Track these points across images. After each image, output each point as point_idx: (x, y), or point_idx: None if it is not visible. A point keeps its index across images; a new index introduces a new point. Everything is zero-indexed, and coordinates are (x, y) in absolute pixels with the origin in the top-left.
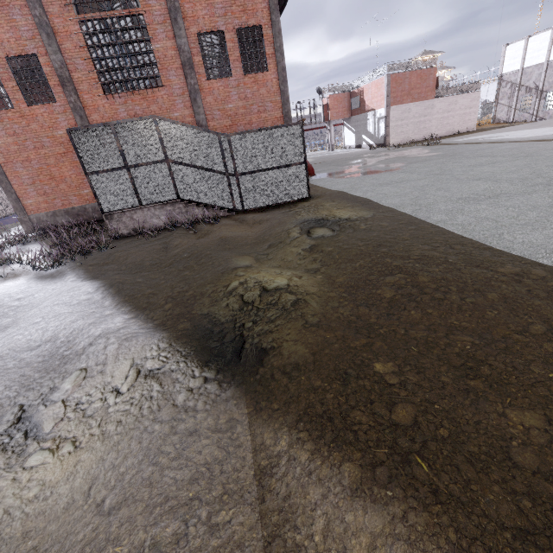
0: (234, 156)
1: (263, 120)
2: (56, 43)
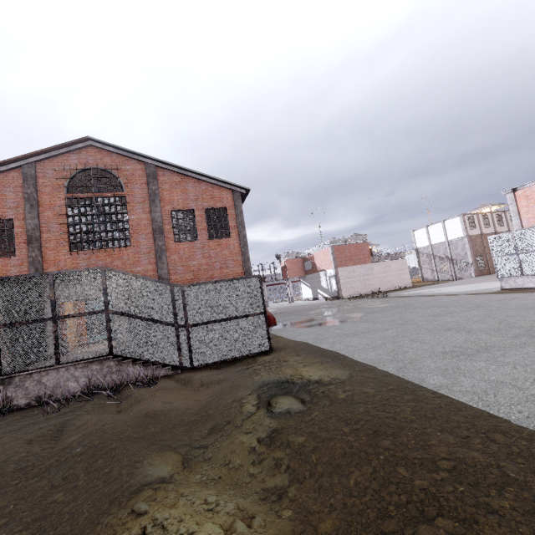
0: (187, 306)
1: (224, 275)
2: (37, 212)
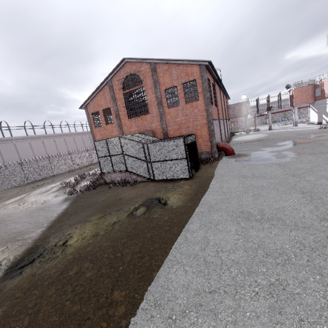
0: (150, 153)
1: (195, 125)
2: (116, 103)
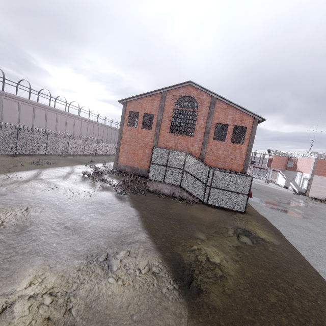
0: (213, 179)
1: (232, 163)
2: (162, 113)
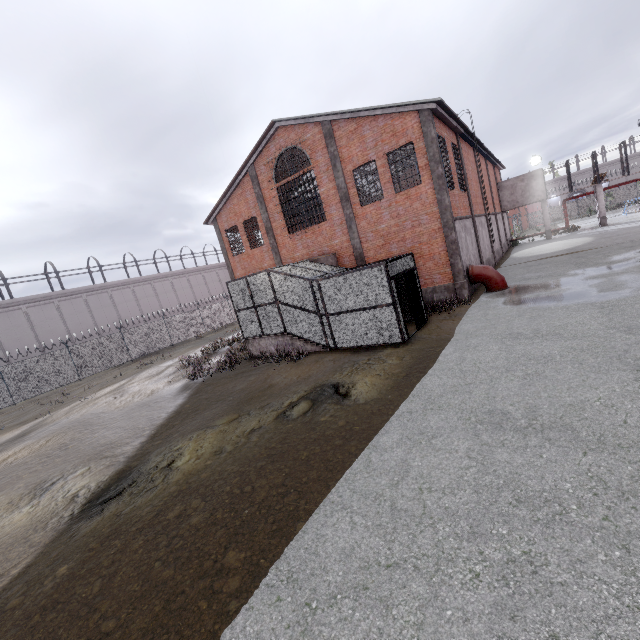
0: (324, 298)
1: (417, 235)
2: (265, 206)
